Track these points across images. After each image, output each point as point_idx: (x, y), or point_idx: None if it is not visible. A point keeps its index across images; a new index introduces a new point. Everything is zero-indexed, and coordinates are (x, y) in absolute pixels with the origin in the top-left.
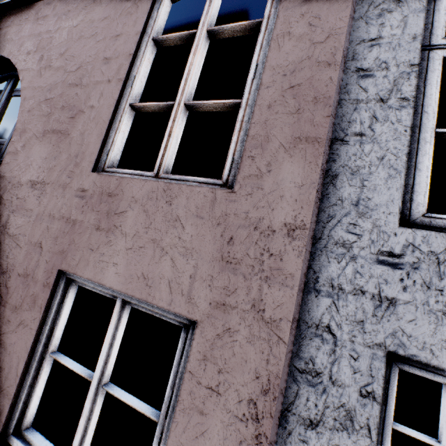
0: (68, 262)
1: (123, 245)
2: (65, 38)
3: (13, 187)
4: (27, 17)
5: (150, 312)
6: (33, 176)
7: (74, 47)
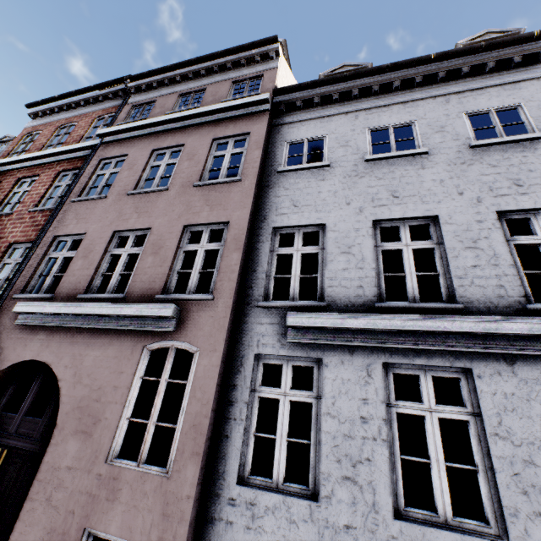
0: (90, 522)
1: (121, 509)
2: (91, 363)
3: (55, 470)
4: (65, 337)
5: None
6: (69, 463)
7: (96, 372)
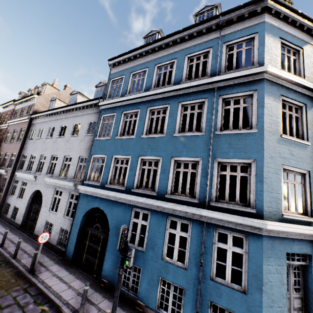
0: None
1: None
2: None
3: None
4: None
5: None
6: None
7: None
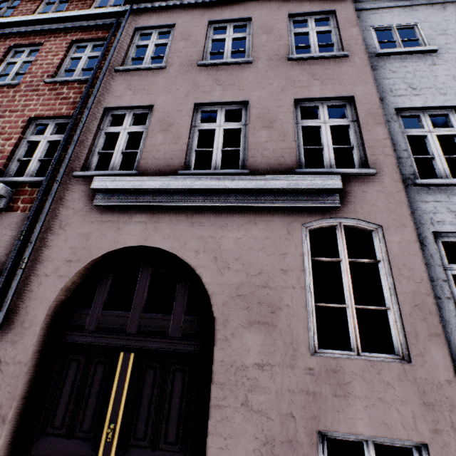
0: (323, 423)
1: (360, 405)
2: (234, 246)
3: (238, 369)
4: (178, 218)
5: (391, 444)
6: (255, 359)
7: (246, 255)
